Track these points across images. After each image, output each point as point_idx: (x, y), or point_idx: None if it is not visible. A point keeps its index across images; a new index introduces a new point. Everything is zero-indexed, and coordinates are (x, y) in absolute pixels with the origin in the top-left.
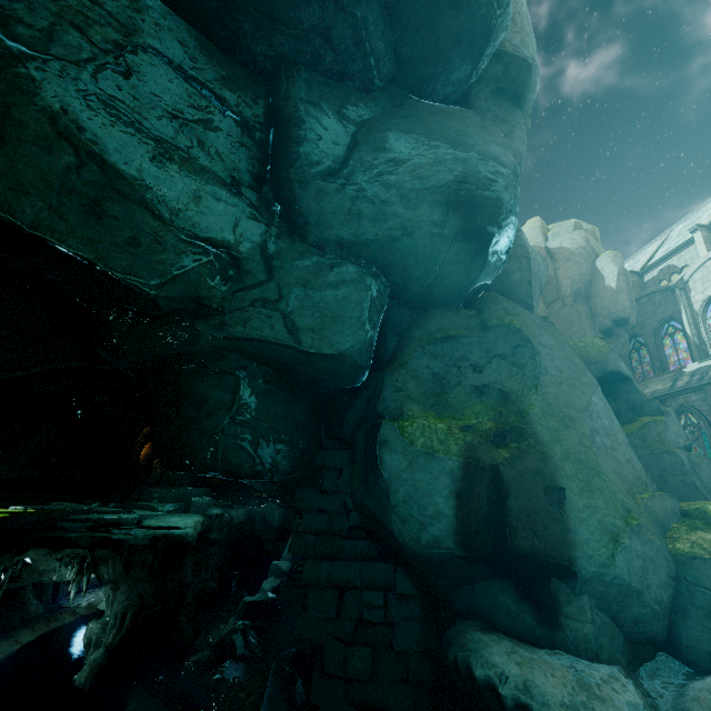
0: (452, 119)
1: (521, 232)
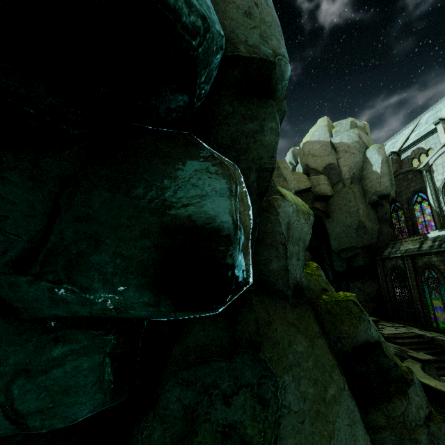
0: (170, 162)
1: (279, 217)
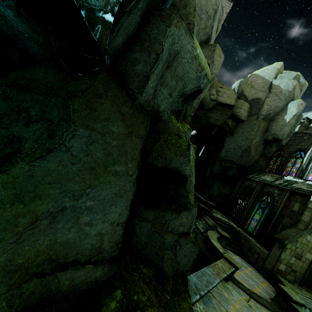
0: None
1: (168, 29)
